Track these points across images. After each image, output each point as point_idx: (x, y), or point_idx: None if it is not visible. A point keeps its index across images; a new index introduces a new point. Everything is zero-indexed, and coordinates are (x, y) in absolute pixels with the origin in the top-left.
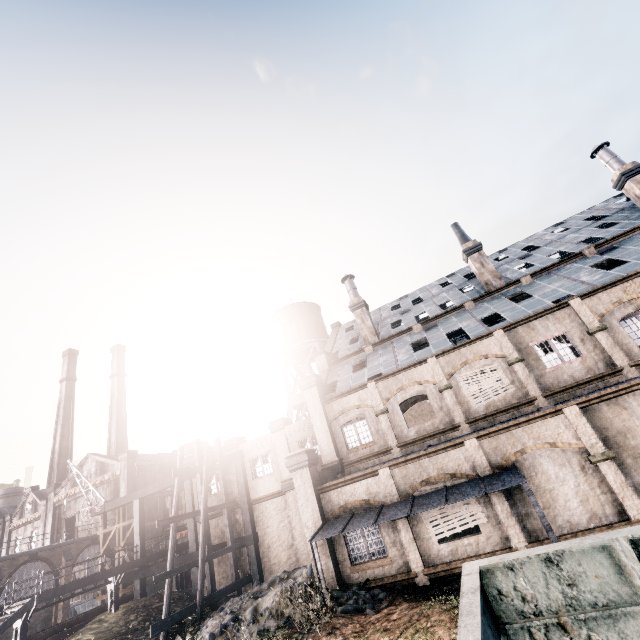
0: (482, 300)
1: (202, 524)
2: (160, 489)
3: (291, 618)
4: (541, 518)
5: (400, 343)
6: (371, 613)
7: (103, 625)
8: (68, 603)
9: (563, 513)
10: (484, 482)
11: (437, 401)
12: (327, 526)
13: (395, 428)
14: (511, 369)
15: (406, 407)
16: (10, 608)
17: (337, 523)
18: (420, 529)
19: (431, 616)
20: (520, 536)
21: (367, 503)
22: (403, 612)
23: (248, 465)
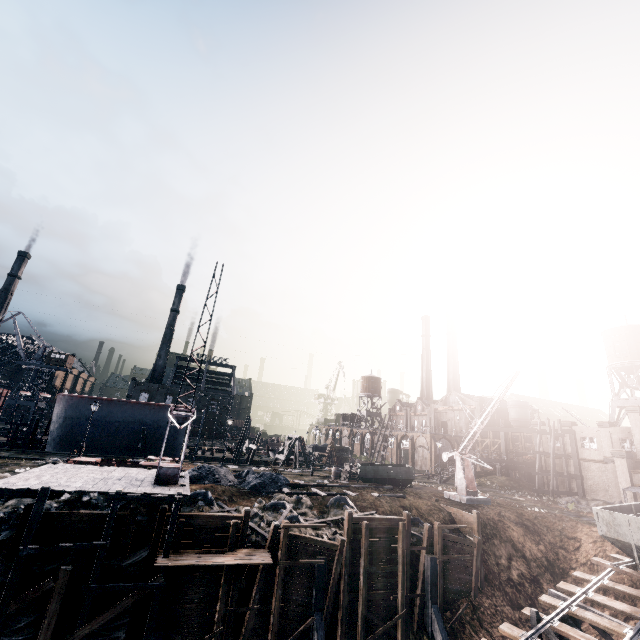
0: None
1: (552, 459)
2: (517, 432)
3: None
4: None
5: None
6: None
7: (498, 479)
8: None
9: None
10: None
11: None
12: (633, 488)
13: None
14: None
15: None
16: None
17: (639, 489)
18: None
19: None
20: None
21: None
22: None
23: (578, 439)
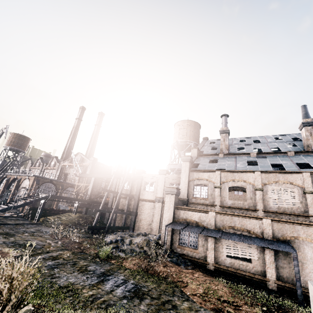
0: (300, 154)
1: (118, 198)
2: (104, 177)
3: (146, 251)
4: (296, 273)
5: (240, 158)
6: (183, 268)
7: (69, 217)
8: (58, 203)
9: (305, 276)
10: (267, 242)
11: (250, 194)
12: (174, 224)
13: (221, 197)
14: (304, 195)
15: (229, 190)
16: (41, 194)
17: (179, 225)
18: (219, 246)
19: (218, 285)
20: (273, 274)
21: (197, 223)
22: (200, 275)
23: (143, 183)
